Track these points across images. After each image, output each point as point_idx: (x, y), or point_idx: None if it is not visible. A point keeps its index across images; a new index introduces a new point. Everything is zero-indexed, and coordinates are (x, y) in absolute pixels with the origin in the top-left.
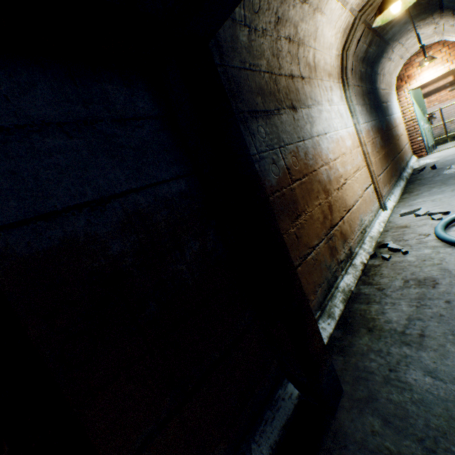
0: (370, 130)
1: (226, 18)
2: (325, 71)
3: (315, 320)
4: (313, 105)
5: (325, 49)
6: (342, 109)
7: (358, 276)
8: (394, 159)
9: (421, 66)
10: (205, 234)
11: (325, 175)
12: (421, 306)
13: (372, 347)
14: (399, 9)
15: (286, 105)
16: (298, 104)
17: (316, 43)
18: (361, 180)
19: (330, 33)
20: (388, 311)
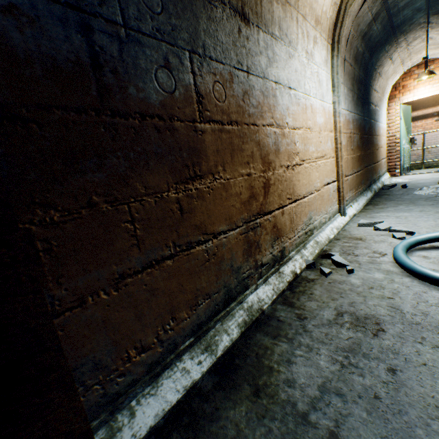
0: (351, 122)
1: None
2: (313, 11)
3: (78, 402)
4: (282, 40)
5: None
6: (323, 76)
7: (281, 289)
8: (368, 167)
9: (419, 80)
10: None
11: (273, 140)
12: (350, 366)
13: (243, 435)
14: None
15: (230, 1)
16: (256, 18)
17: None
18: (324, 171)
19: None
20: (298, 361)
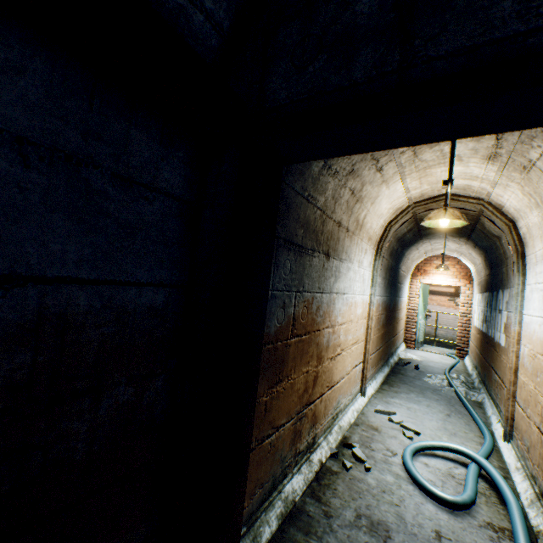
0: (381, 305)
1: (317, 159)
2: (368, 233)
3: None
4: (346, 260)
5: (376, 215)
6: (366, 275)
7: (310, 480)
8: (389, 341)
9: (437, 269)
10: (150, 379)
11: (327, 338)
12: None
13: None
14: (446, 225)
15: (322, 249)
16: (334, 253)
17: (372, 206)
18: (355, 354)
19: (386, 205)
20: None
